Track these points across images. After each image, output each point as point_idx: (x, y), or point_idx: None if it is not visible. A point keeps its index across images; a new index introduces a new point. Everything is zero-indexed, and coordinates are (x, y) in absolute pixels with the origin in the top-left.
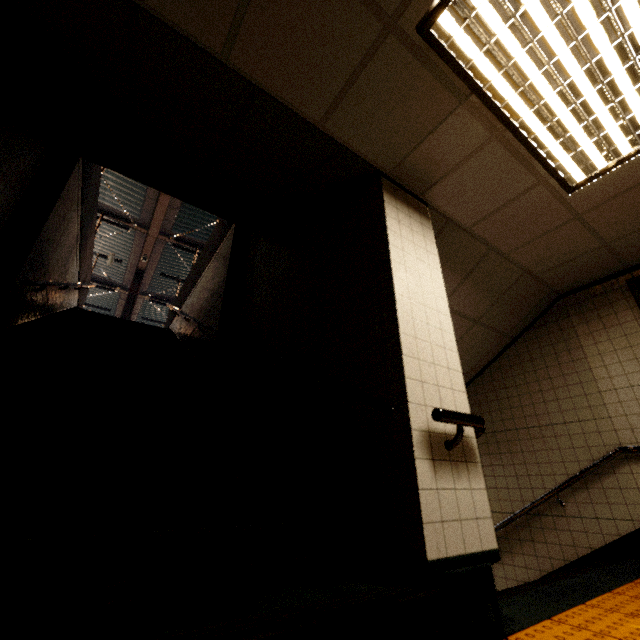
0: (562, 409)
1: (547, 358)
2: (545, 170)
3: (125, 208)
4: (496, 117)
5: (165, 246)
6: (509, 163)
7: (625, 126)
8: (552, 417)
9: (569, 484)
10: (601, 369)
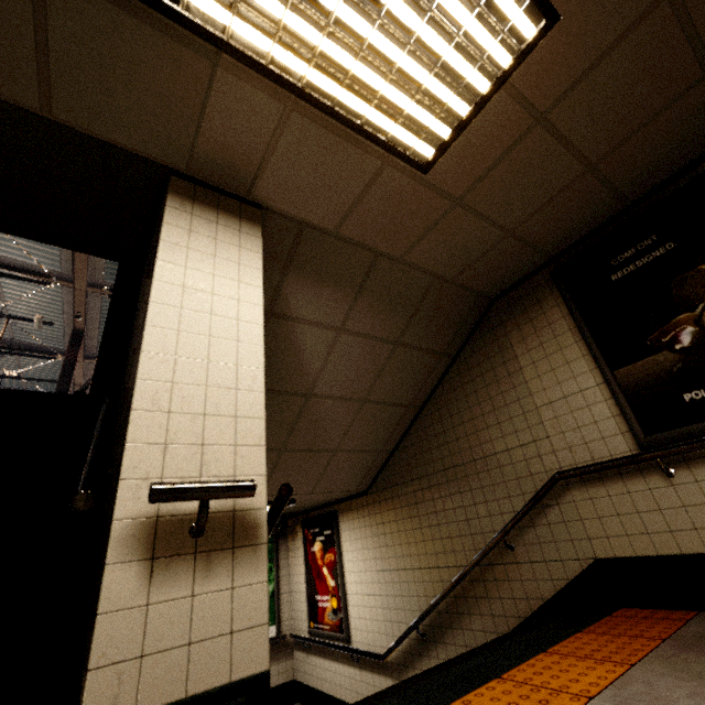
0: (504, 433)
1: (486, 375)
2: (376, 145)
3: (41, 261)
4: (266, 78)
5: (103, 299)
6: (331, 141)
7: (442, 76)
8: (495, 444)
9: (513, 524)
10: (536, 380)
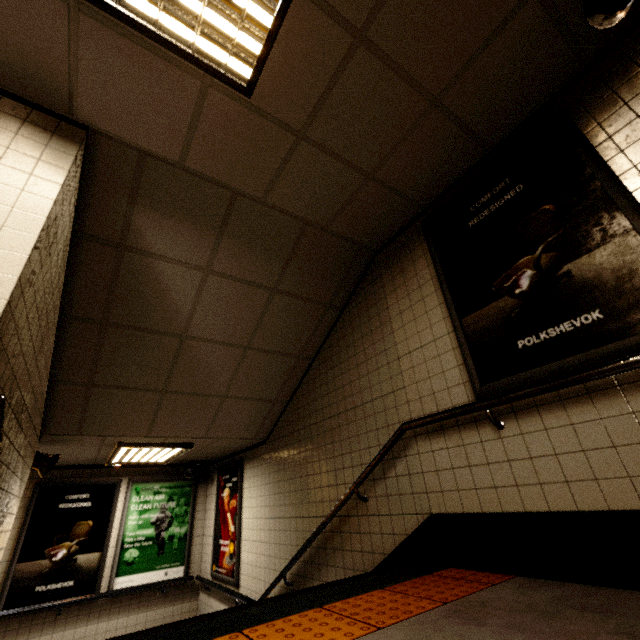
0: (371, 384)
1: (363, 326)
2: (181, 58)
3: None
4: None
5: None
6: (137, 53)
7: None
8: (363, 395)
9: (365, 474)
10: (400, 330)
